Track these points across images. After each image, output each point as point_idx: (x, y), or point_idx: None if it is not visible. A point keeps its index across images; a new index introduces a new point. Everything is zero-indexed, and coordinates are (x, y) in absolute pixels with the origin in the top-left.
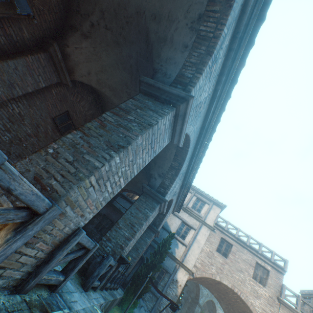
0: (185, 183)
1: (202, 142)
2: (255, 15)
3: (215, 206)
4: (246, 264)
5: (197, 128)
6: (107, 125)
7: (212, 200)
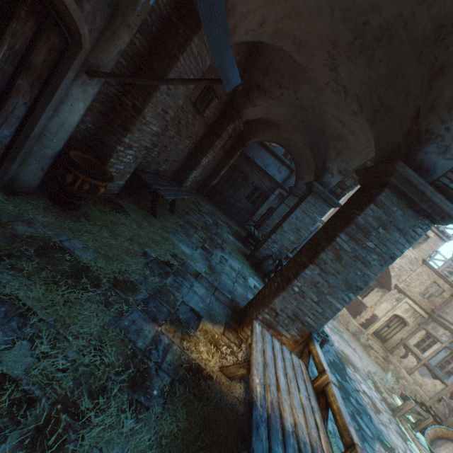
0: None
1: None
2: None
3: None
4: None
5: None
6: (343, 257)
7: None
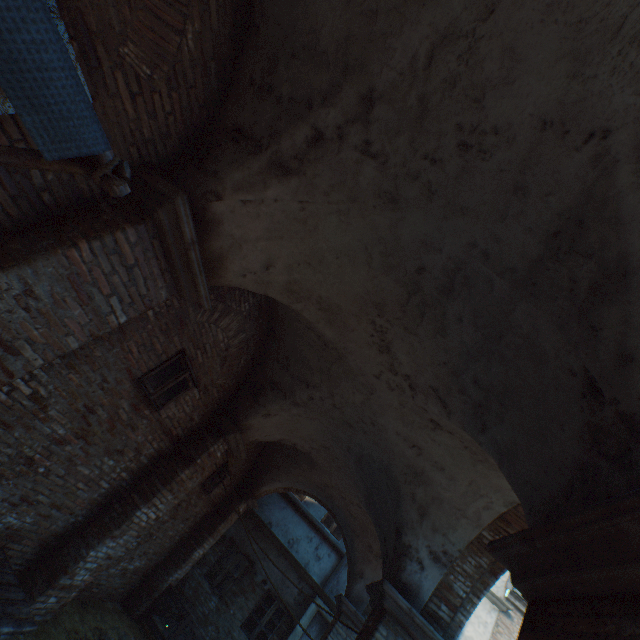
0: None
1: None
2: None
3: None
4: None
5: None
6: None
7: None
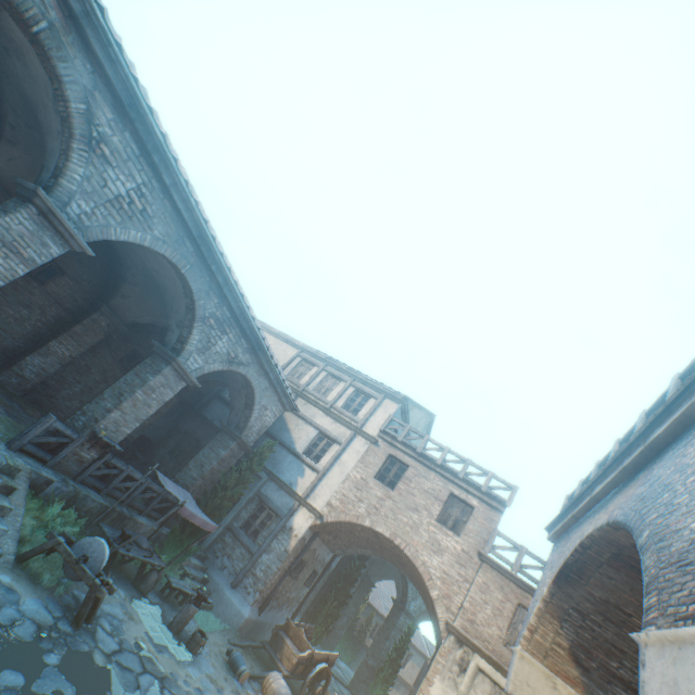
0: (253, 342)
1: (217, 261)
2: (126, 77)
3: (390, 401)
4: (429, 497)
5: (174, 237)
6: None
7: (384, 390)
